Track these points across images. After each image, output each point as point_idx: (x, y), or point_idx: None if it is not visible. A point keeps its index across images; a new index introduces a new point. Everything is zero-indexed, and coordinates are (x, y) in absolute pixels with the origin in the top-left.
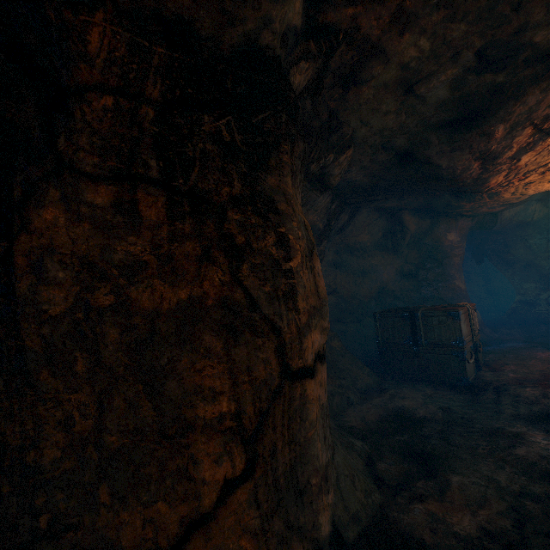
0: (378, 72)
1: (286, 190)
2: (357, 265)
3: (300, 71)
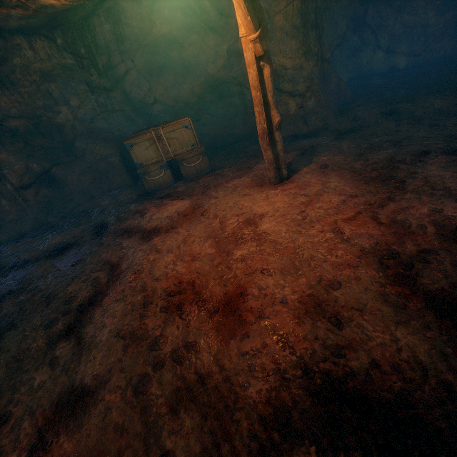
0: None
1: None
2: (182, 60)
3: None
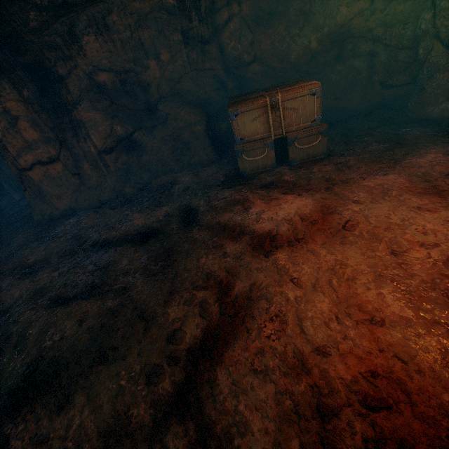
0: None
1: None
2: (301, 3)
3: None
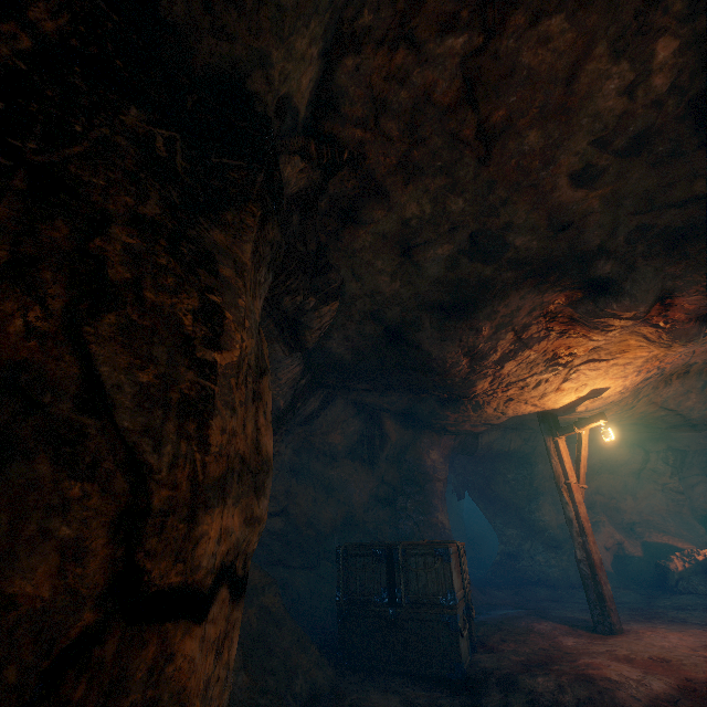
0: (379, 217)
1: (240, 257)
2: (322, 476)
3: (293, 166)
